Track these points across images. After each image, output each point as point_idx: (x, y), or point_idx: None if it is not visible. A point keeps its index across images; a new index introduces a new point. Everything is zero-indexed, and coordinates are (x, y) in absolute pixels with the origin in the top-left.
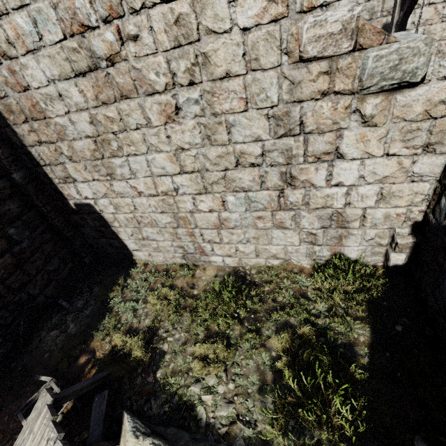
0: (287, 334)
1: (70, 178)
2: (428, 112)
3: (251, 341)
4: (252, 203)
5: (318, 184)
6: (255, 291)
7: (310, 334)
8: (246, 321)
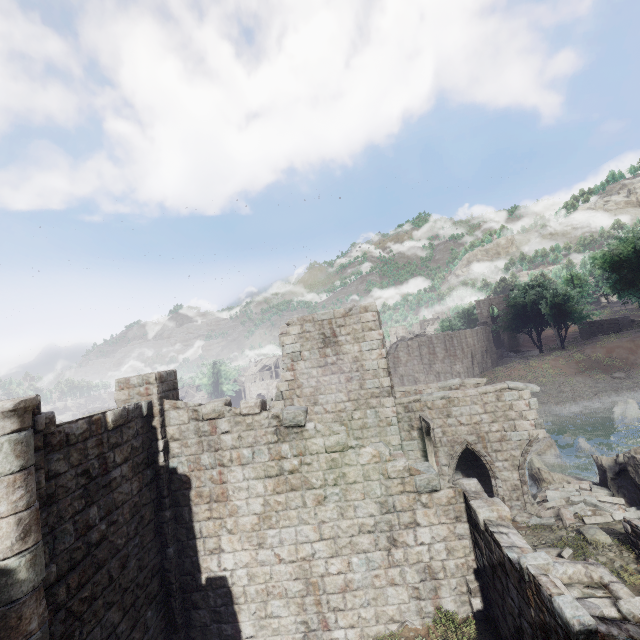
0: None
1: (219, 549)
2: (449, 501)
3: None
4: (370, 563)
5: (411, 543)
6: None
7: None
8: None
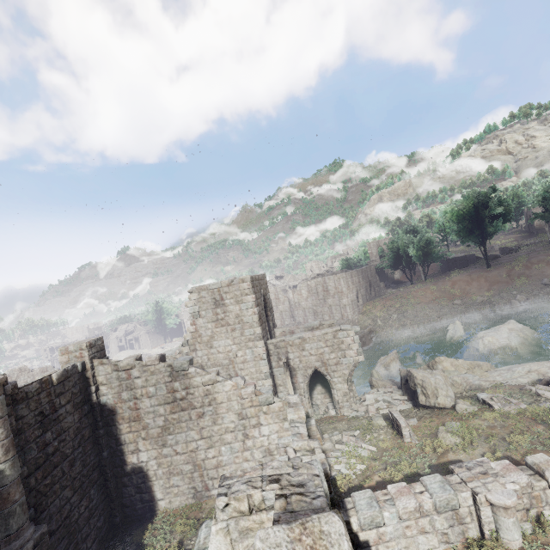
0: None
1: (137, 450)
2: (280, 409)
3: None
4: (233, 449)
5: (257, 436)
6: None
7: None
8: None
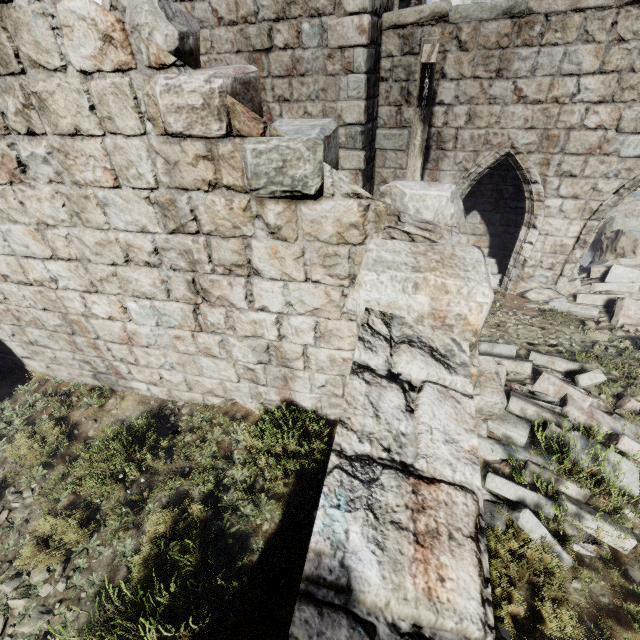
0: (169, 513)
1: None
2: (342, 235)
3: (125, 518)
4: (163, 317)
5: (239, 304)
6: (171, 441)
7: (207, 514)
8: (135, 486)
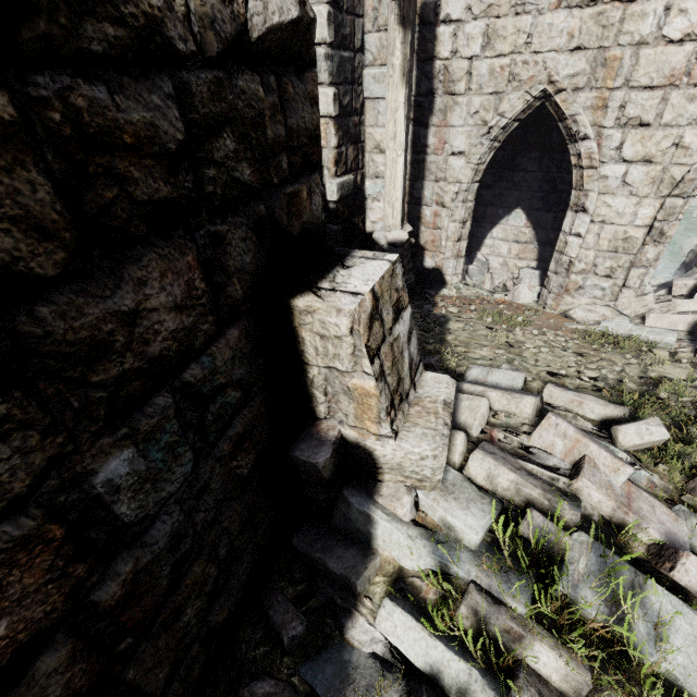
0: None
1: None
2: None
3: None
4: None
5: None
6: None
7: None
8: None
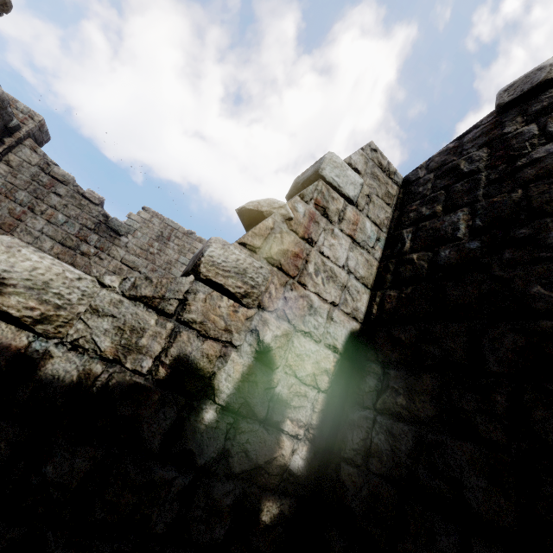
0: None
1: None
2: None
3: None
4: None
5: None
6: None
7: None
8: None
